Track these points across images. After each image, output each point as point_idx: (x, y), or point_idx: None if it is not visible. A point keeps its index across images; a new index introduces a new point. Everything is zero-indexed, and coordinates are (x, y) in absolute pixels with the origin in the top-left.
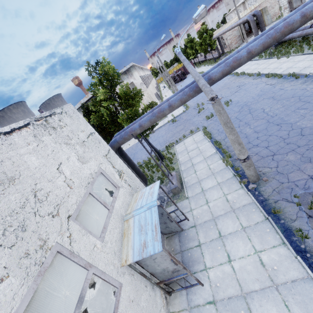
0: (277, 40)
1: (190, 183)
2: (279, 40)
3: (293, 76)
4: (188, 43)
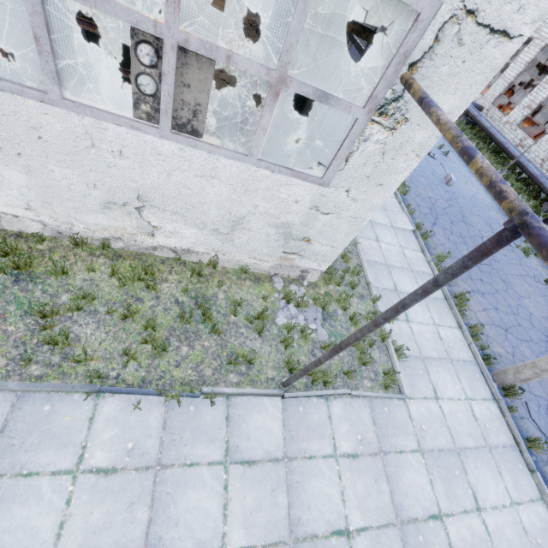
0: None
1: None
2: None
3: None
4: None
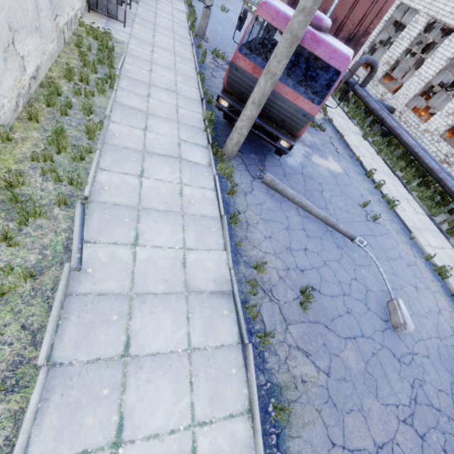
0: None
1: (147, 3)
2: None
3: None
4: None
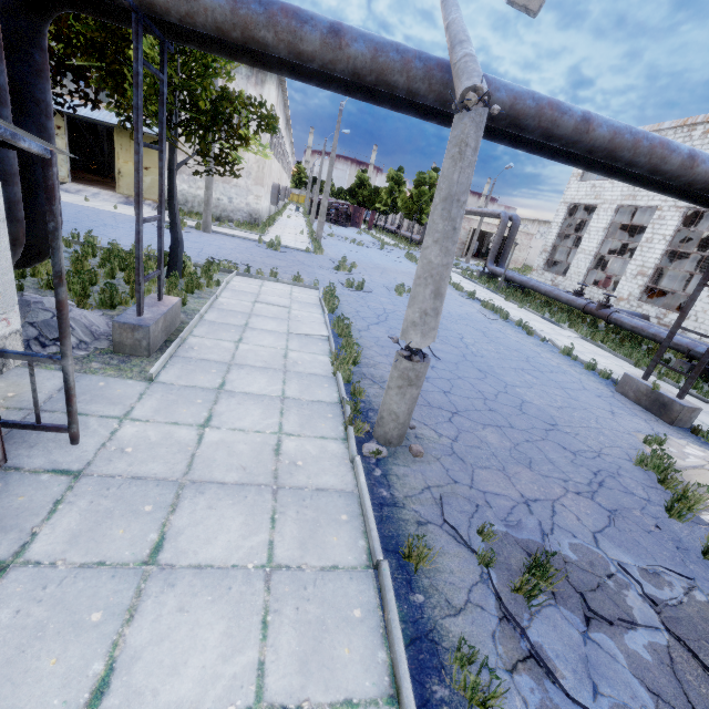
0: (633, 157)
1: (200, 355)
2: (635, 163)
3: (525, 328)
4: (391, 181)
